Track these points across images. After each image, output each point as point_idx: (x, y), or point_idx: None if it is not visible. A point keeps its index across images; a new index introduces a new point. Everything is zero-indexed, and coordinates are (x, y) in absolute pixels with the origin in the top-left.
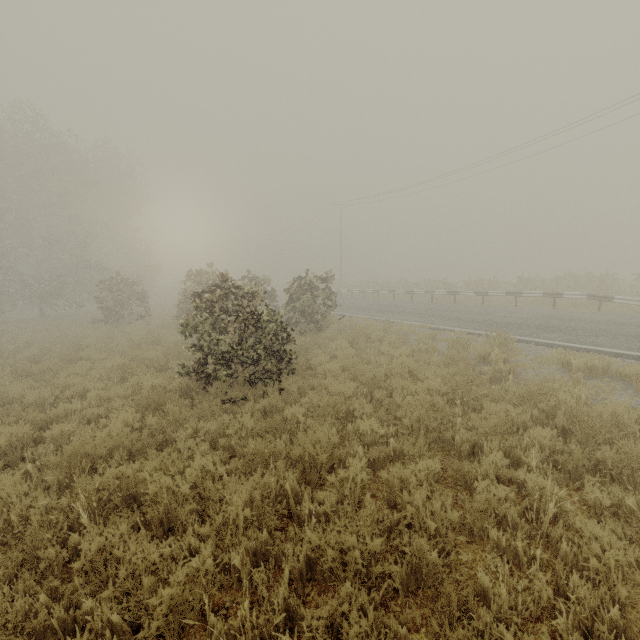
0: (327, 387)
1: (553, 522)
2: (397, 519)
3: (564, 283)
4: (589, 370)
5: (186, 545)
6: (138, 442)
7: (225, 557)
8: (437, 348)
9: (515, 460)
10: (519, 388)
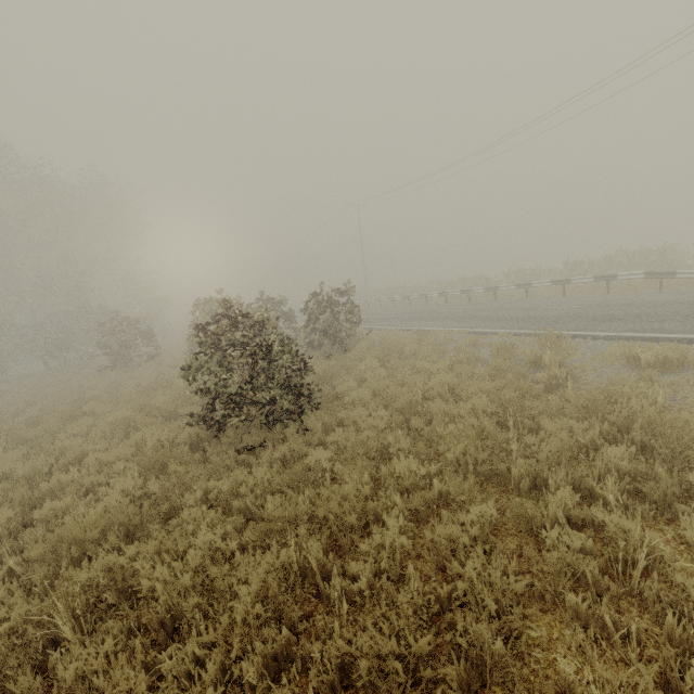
0: (356, 420)
1: (646, 572)
2: (449, 591)
3: (616, 262)
4: (661, 364)
5: (189, 656)
6: (136, 517)
7: (235, 672)
8: (480, 356)
9: (587, 491)
10: (581, 396)
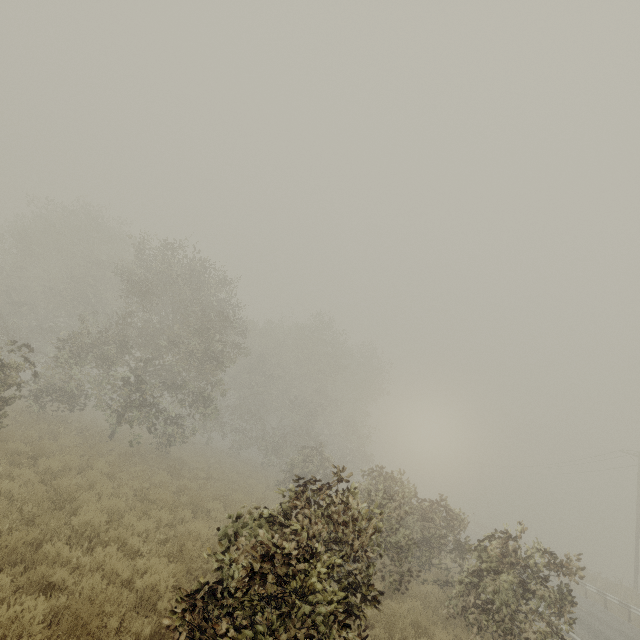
0: None
1: None
2: None
3: None
4: None
5: None
6: None
7: None
8: None
9: None
10: None
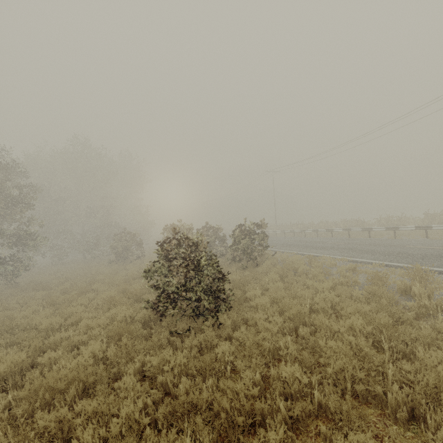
0: (257, 321)
1: None
2: None
3: None
4: None
5: None
6: (91, 377)
7: None
8: (357, 281)
9: None
10: None
